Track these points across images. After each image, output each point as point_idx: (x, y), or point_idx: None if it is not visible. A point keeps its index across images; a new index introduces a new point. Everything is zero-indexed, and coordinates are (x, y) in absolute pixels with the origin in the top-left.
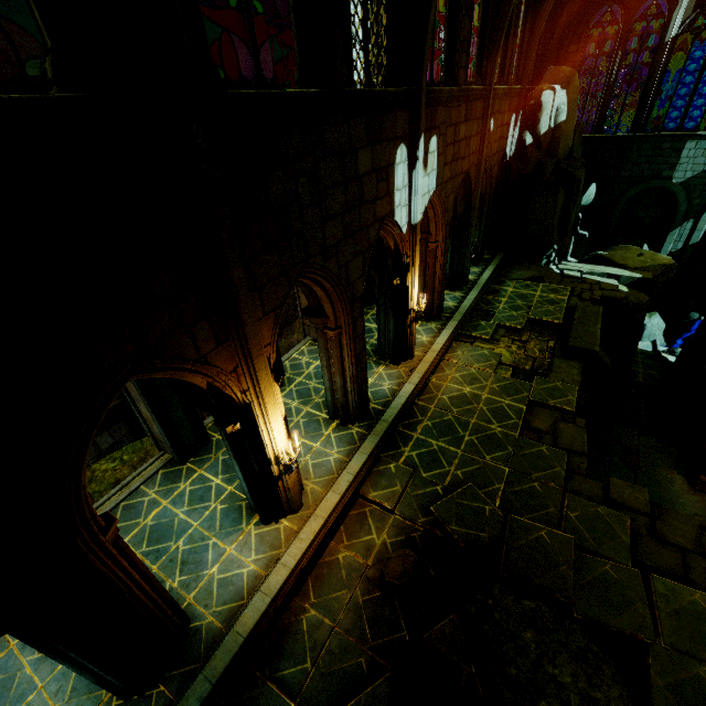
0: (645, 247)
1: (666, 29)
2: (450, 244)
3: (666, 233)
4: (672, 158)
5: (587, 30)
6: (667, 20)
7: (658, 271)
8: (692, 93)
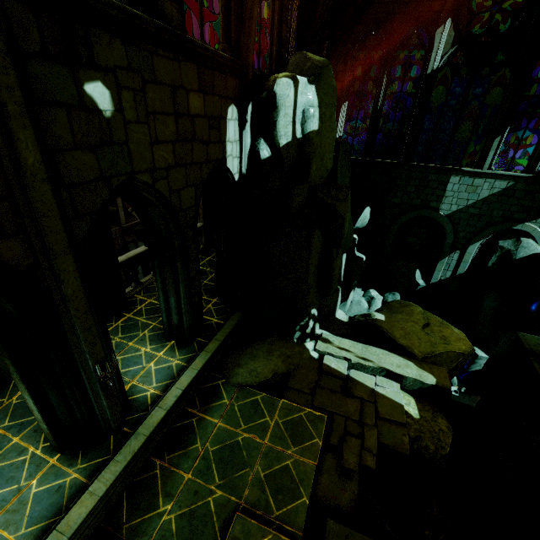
0: (418, 272)
1: (428, 60)
2: (18, 380)
3: (436, 261)
4: (438, 190)
5: (353, 50)
6: (429, 51)
7: (453, 363)
8: (454, 128)
